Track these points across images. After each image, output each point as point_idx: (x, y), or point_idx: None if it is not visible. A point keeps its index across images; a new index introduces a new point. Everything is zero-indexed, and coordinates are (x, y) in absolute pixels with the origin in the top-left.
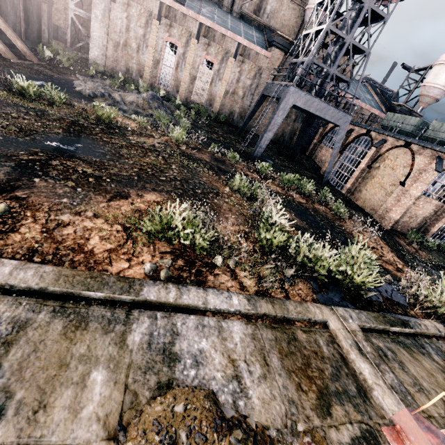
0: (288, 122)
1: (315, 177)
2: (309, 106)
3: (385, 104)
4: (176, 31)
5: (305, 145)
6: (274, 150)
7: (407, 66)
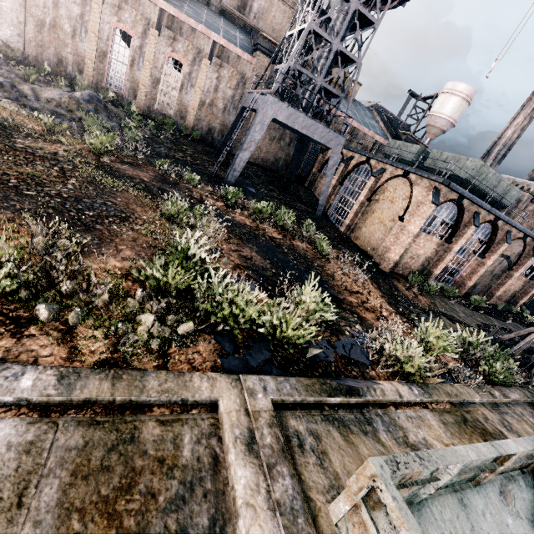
0: (281, 146)
1: (309, 211)
2: (293, 122)
3: (391, 133)
4: (129, 16)
5: (304, 175)
6: (264, 178)
7: (414, 93)
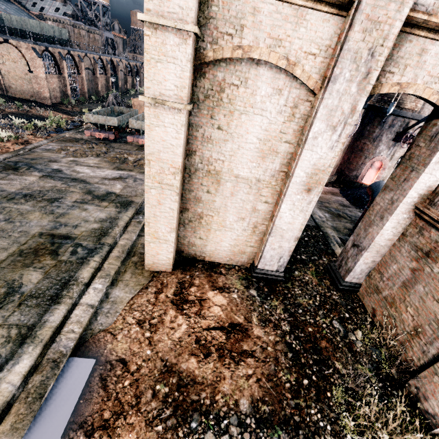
0: None
1: None
2: None
3: None
4: None
5: None
6: None
7: None
